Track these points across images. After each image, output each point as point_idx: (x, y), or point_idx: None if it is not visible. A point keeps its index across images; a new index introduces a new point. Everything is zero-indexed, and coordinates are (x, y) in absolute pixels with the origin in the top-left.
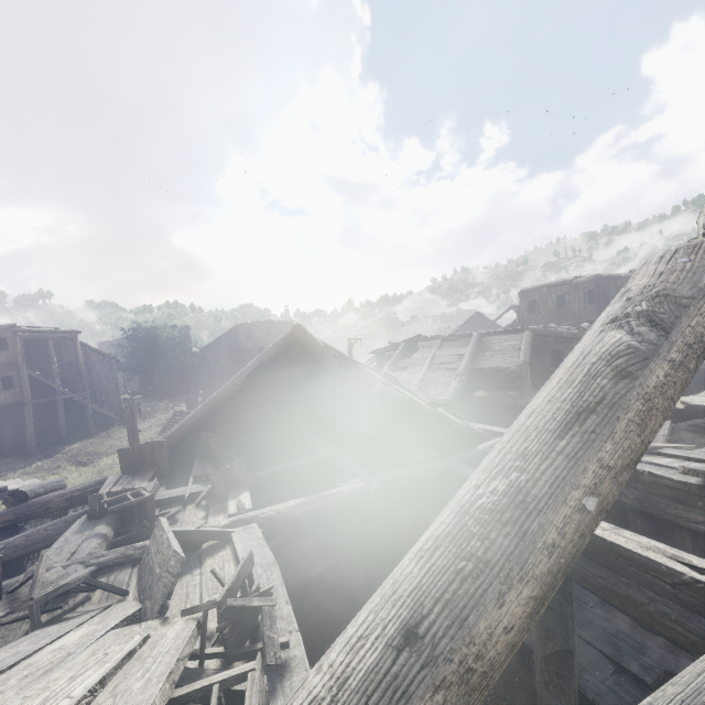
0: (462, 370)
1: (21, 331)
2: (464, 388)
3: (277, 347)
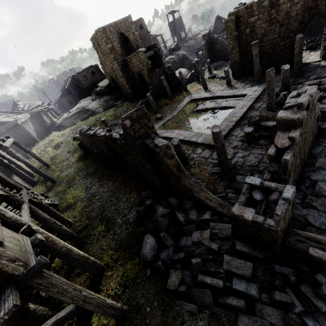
0: (61, 90)
1: (1, 104)
2: (67, 93)
3: (13, 104)
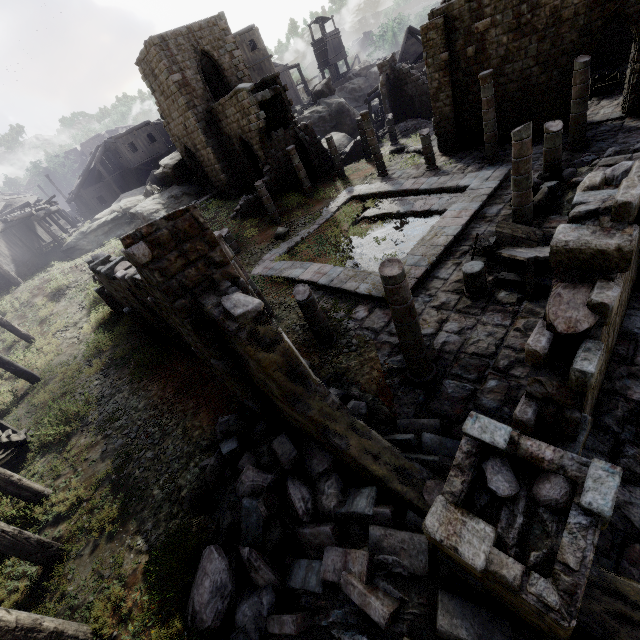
0: (82, 173)
1: None
2: (96, 179)
3: None
